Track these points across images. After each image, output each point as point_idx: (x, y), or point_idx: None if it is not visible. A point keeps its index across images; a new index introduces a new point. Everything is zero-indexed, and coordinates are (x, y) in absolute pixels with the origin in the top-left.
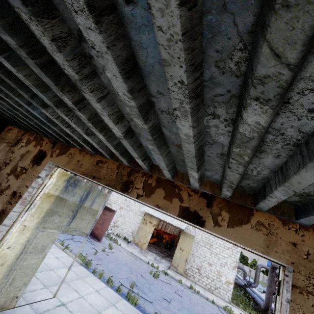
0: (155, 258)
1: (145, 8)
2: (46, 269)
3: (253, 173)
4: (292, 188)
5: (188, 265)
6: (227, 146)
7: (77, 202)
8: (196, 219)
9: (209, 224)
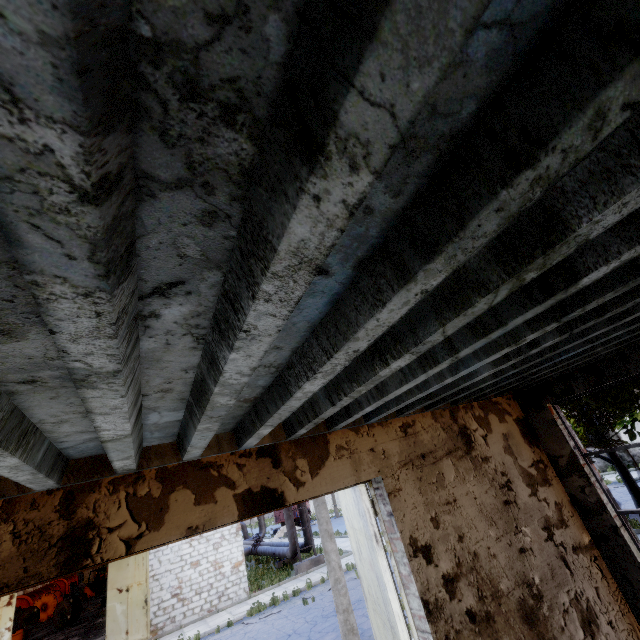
0: None
1: (338, 281)
2: None
3: None
4: (386, 399)
5: (151, 609)
6: (330, 380)
7: None
8: (271, 498)
9: (291, 493)
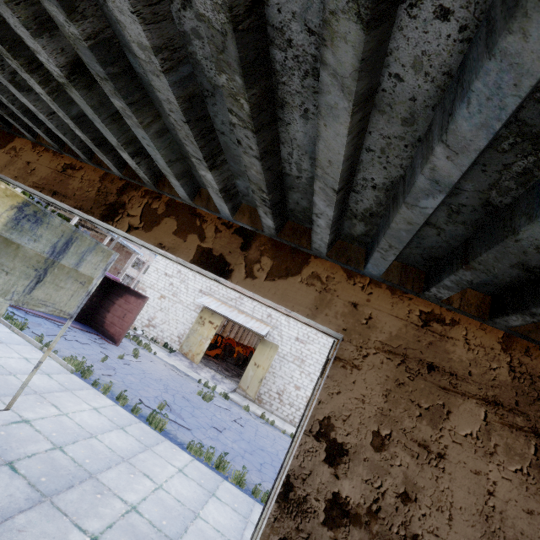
0: (213, 377)
1: None
2: (1, 372)
3: (293, 172)
4: (328, 180)
5: (264, 388)
6: None
7: (44, 255)
8: (221, 266)
9: (238, 276)
